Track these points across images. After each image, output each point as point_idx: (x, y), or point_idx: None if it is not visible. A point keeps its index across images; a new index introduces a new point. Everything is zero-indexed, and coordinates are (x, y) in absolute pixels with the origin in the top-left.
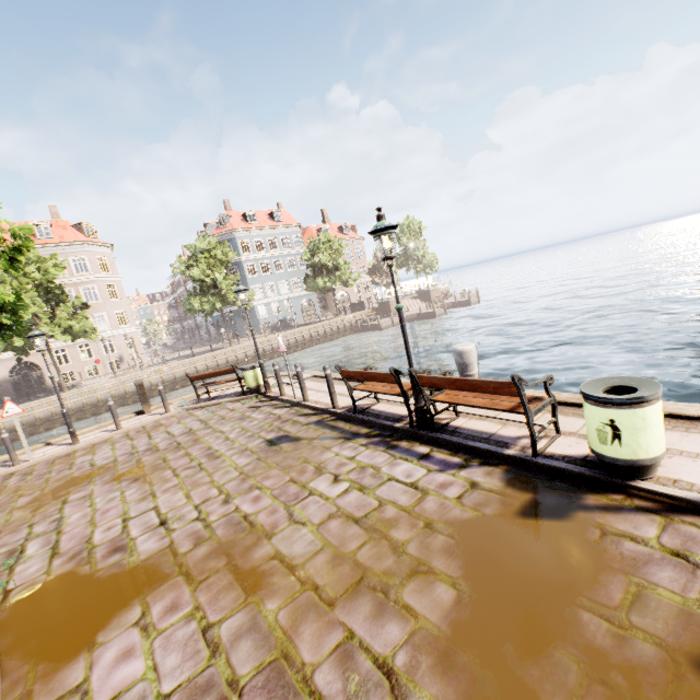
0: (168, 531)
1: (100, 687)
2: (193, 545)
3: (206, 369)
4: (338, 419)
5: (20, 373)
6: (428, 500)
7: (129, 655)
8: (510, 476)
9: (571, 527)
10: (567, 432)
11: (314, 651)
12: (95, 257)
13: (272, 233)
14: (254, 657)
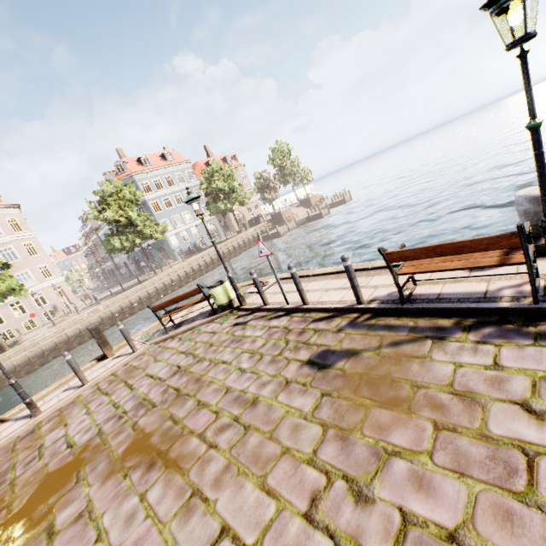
0: None
1: None
2: None
3: (139, 300)
4: (378, 315)
5: None
6: None
7: None
8: None
9: None
10: None
11: None
12: (4, 219)
13: (167, 172)
14: None
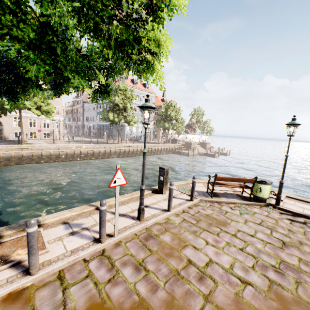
0: None
1: None
2: None
3: (104, 152)
4: None
5: None
6: None
7: None
8: None
9: None
10: None
11: None
12: None
13: (143, 93)
14: None
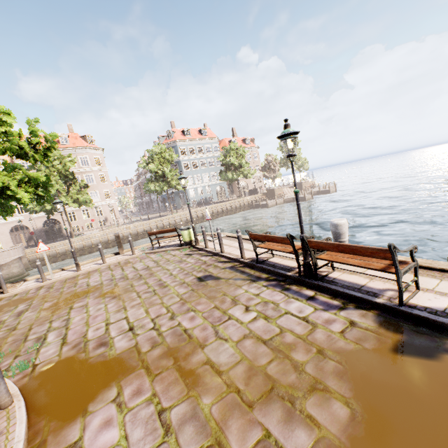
0: (134, 335)
1: (89, 446)
2: (150, 347)
3: (156, 228)
4: (245, 266)
5: (49, 225)
6: (317, 331)
7: (109, 424)
8: (381, 319)
9: (441, 367)
10: (424, 289)
11: (240, 443)
12: (93, 156)
13: (200, 143)
14: (195, 441)
